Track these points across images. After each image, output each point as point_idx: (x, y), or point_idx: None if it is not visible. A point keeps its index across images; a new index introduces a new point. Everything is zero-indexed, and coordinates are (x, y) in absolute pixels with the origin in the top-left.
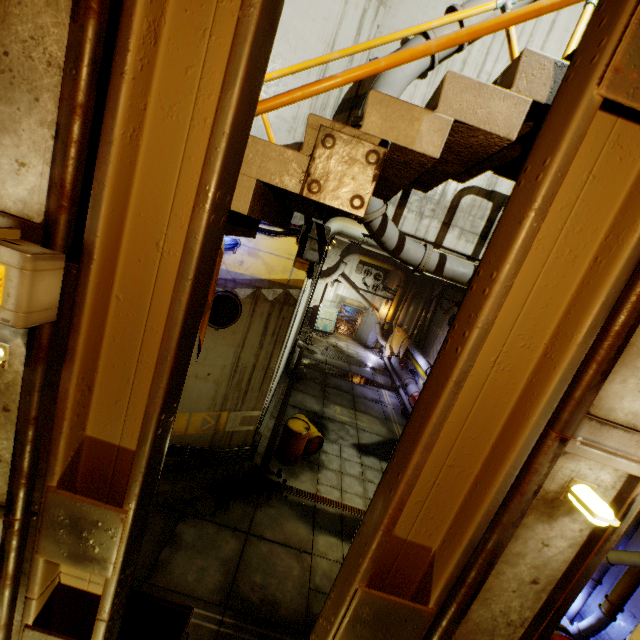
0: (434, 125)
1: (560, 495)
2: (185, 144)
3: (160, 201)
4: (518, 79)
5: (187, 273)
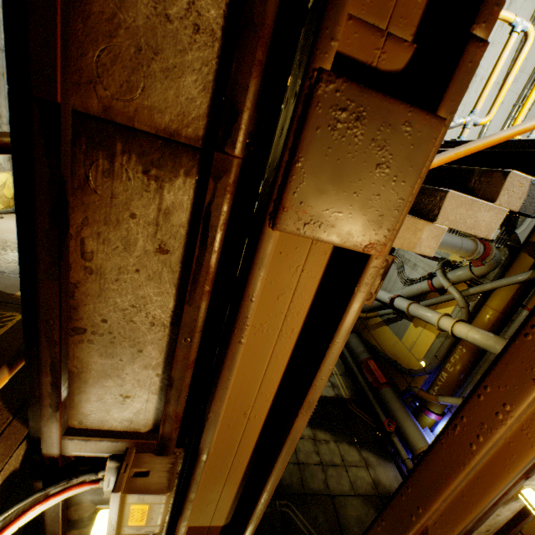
0: (432, 233)
1: (513, 494)
2: (273, 347)
3: (248, 387)
4: (501, 195)
5: (288, 451)
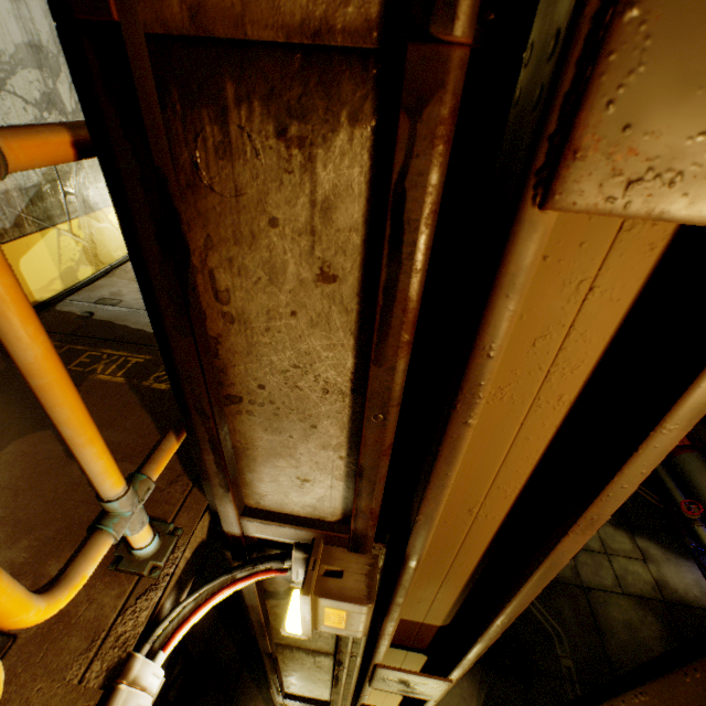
0: None
1: None
2: (520, 424)
3: (475, 477)
4: None
5: (543, 576)
